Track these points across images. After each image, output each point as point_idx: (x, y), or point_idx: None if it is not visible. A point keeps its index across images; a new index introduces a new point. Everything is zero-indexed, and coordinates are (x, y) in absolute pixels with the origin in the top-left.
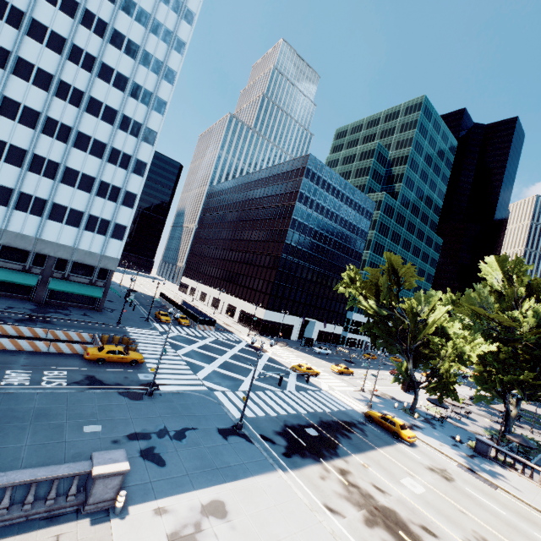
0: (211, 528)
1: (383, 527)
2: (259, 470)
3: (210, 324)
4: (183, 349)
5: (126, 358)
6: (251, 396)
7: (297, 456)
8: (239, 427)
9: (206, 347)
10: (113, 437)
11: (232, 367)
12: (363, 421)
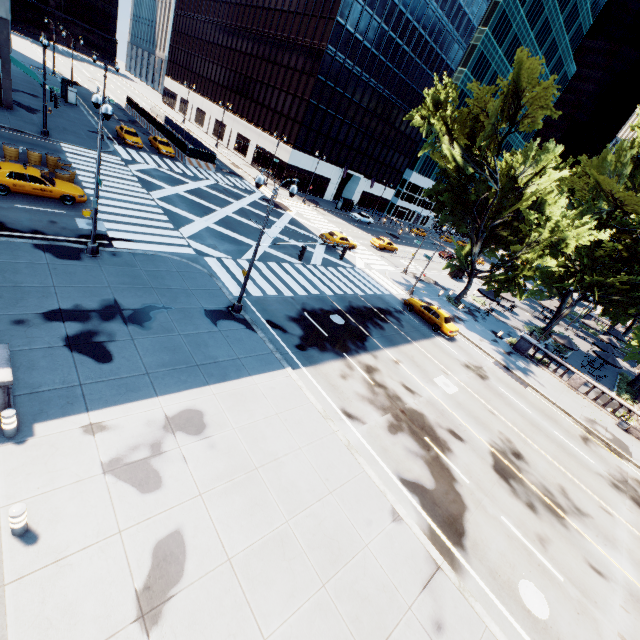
0: (178, 449)
1: (408, 434)
2: (259, 368)
3: (208, 159)
4: (161, 191)
5: (50, 191)
6: (260, 267)
7: (315, 350)
8: (237, 310)
9: (199, 193)
10: (15, 315)
11: (236, 225)
12: (401, 309)
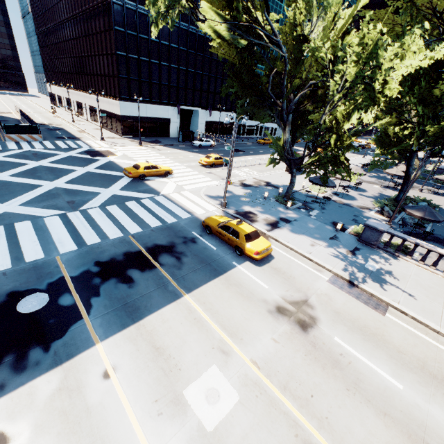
0: None
1: None
2: None
3: (30, 131)
4: None
5: None
6: None
7: None
8: None
9: None
10: None
11: None
12: (197, 235)
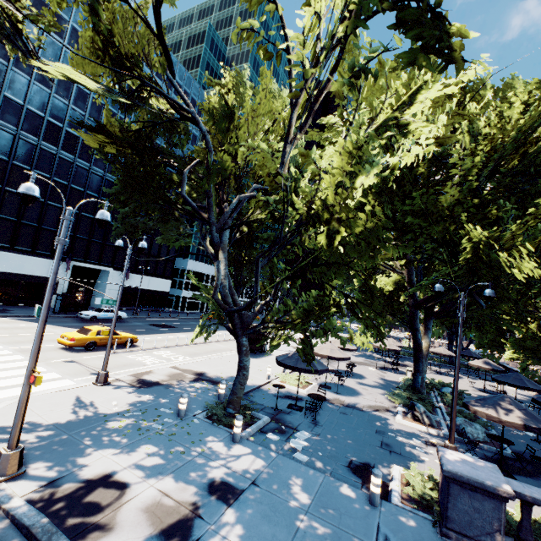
0: None
1: None
2: None
3: None
4: None
5: None
6: None
7: None
8: None
9: None
10: None
11: None
12: None
